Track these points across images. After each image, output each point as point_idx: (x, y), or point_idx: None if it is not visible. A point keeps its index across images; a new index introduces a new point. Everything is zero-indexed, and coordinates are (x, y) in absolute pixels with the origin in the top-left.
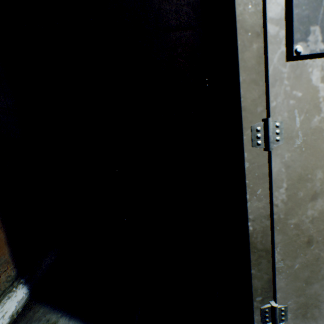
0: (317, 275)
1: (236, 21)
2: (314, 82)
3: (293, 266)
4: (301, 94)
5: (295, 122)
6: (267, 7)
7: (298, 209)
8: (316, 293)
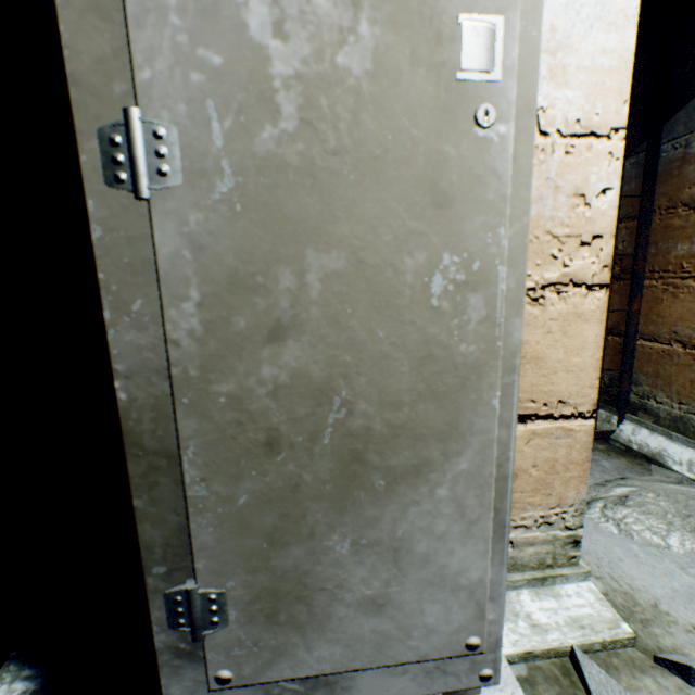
0: (299, 527)
1: None
2: (257, 33)
3: (235, 499)
4: (222, 60)
5: (213, 134)
6: None
7: (238, 360)
8: (300, 568)
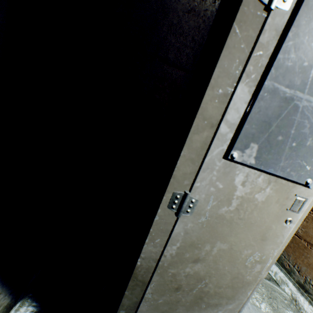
0: (173, 311)
1: (200, 107)
2: (236, 182)
3: (158, 300)
4: (222, 186)
5: (208, 204)
6: (228, 109)
7: (181, 264)
8: None
